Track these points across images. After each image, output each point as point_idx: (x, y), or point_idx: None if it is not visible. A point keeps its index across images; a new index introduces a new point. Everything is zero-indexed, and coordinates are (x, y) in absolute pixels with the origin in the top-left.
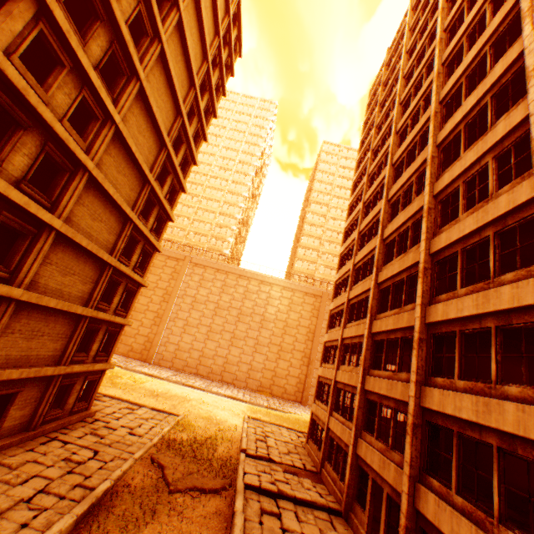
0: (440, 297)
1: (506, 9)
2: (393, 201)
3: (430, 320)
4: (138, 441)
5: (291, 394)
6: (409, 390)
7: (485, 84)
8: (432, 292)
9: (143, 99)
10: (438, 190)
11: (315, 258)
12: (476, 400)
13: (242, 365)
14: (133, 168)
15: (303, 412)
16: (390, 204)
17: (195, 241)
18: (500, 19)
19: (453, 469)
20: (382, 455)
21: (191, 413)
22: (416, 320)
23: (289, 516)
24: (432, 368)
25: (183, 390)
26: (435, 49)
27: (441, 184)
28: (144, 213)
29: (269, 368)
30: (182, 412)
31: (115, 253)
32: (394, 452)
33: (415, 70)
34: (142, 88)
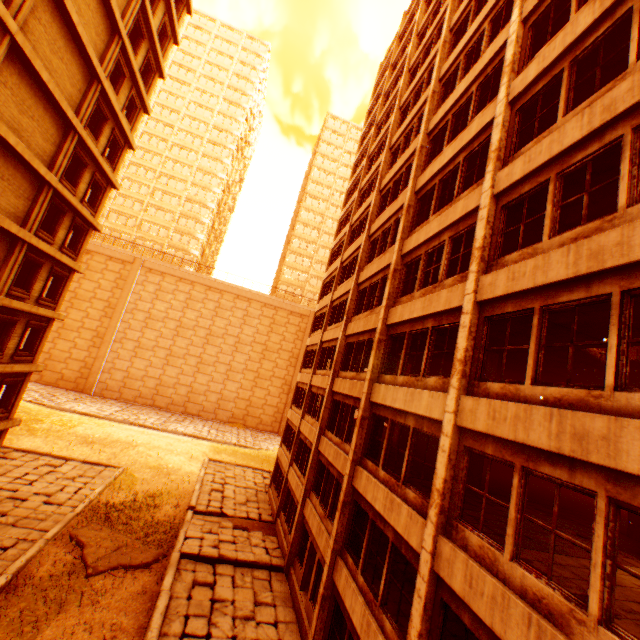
0: (386, 377)
1: (496, 46)
2: (373, 239)
3: (373, 400)
4: (55, 513)
5: (268, 424)
6: (346, 467)
7: (462, 139)
8: (382, 368)
9: (23, 61)
10: (406, 251)
11: (308, 267)
12: (387, 496)
13: (211, 395)
14: (18, 165)
15: (277, 446)
16: (370, 241)
17: (151, 235)
18: (490, 57)
19: (363, 551)
20: (321, 521)
21: (136, 462)
22: (363, 396)
23: (224, 583)
24: (369, 447)
25: (129, 433)
26: (437, 54)
27: (409, 246)
28: (54, 216)
29: (244, 397)
30: (125, 462)
31: (0, 287)
32: (329, 521)
33: (420, 68)
34: (16, 44)
